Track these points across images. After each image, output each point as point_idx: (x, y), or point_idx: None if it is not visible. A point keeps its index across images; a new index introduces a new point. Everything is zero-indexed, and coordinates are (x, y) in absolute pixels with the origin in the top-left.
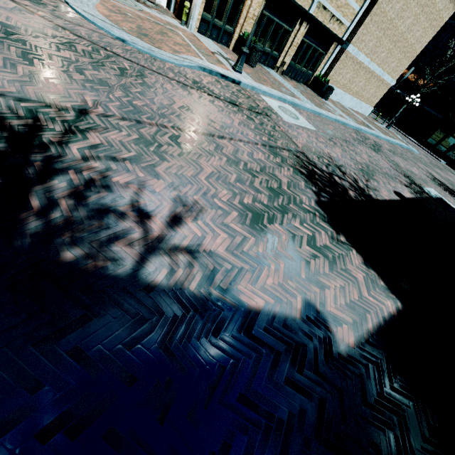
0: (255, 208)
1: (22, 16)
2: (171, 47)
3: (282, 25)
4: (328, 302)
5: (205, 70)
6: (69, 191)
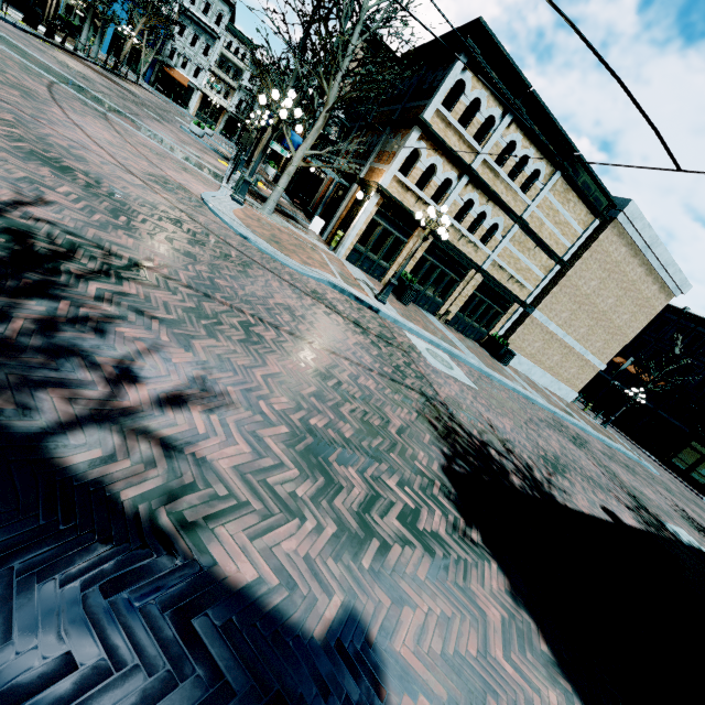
0: (325, 435)
1: (142, 191)
2: (303, 259)
3: (449, 273)
4: (401, 633)
5: (335, 287)
6: (41, 316)
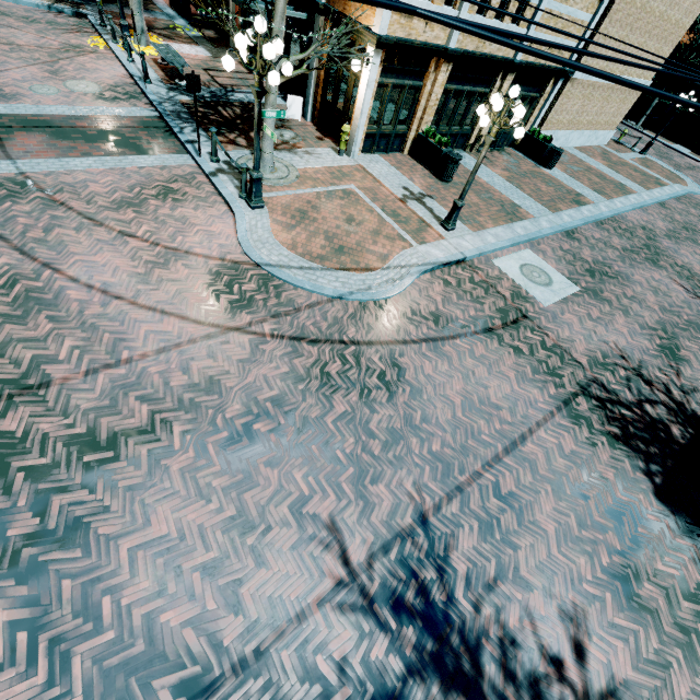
0: (616, 568)
1: (267, 359)
2: (373, 249)
3: (475, 90)
4: None
5: (425, 272)
6: (501, 673)
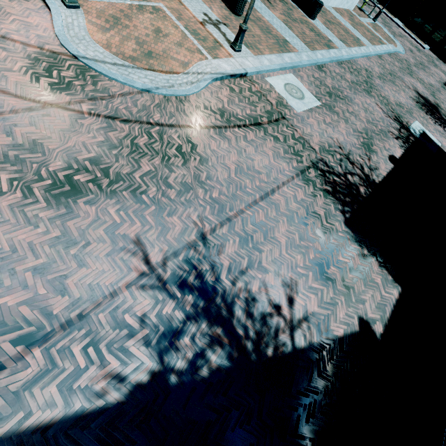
0: (317, 260)
1: (85, 131)
2: (176, 57)
3: None
4: (368, 311)
5: (217, 79)
6: (245, 315)
